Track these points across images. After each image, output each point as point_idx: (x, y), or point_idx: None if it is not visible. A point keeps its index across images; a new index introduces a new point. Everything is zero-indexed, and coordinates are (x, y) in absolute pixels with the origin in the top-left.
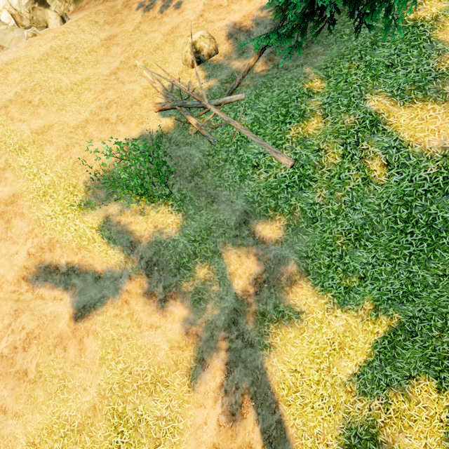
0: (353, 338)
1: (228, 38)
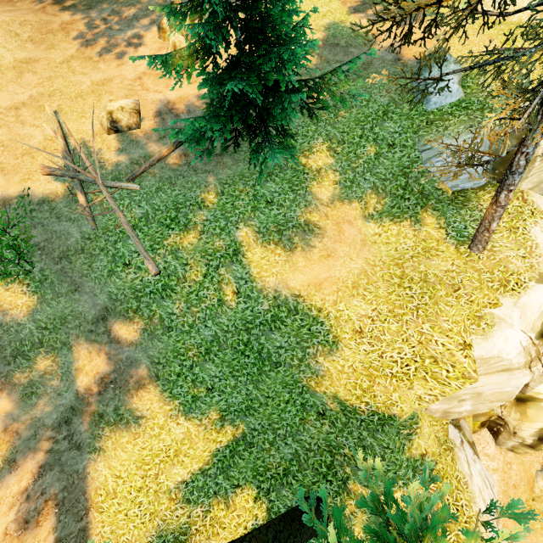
0: (191, 446)
1: (156, 116)
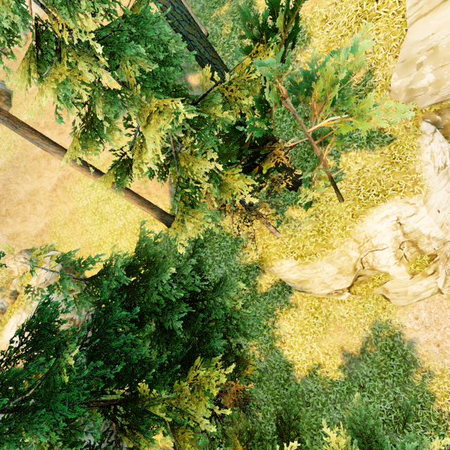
0: None
1: None
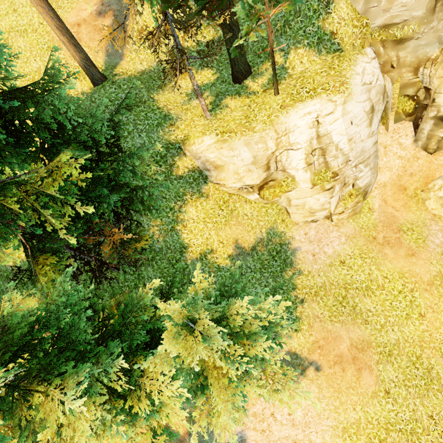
0: None
1: None
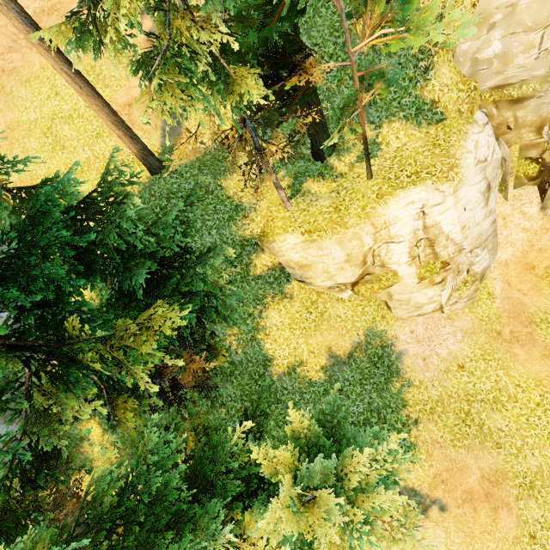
0: None
1: None
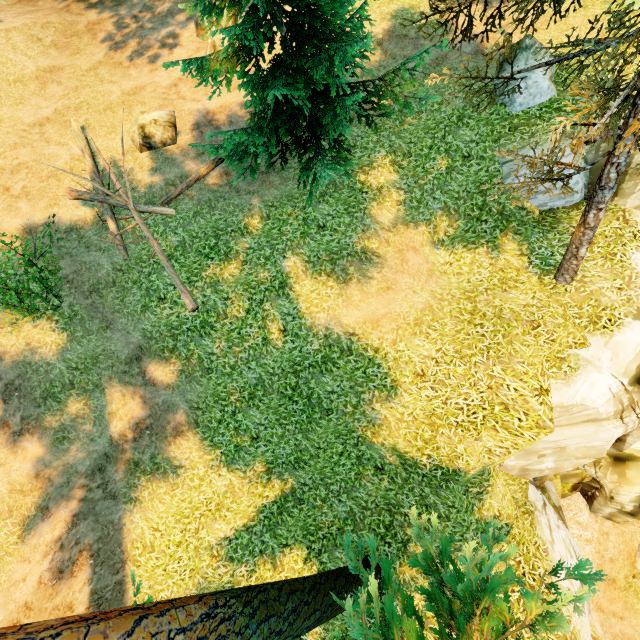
0: (234, 500)
1: (193, 129)
